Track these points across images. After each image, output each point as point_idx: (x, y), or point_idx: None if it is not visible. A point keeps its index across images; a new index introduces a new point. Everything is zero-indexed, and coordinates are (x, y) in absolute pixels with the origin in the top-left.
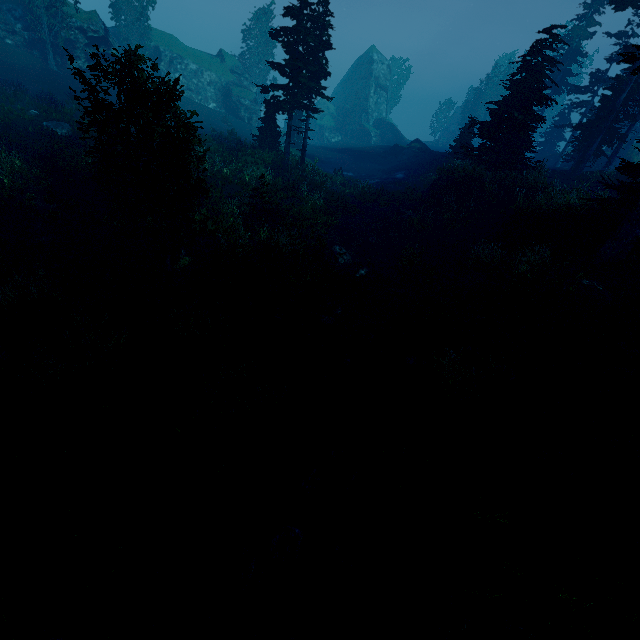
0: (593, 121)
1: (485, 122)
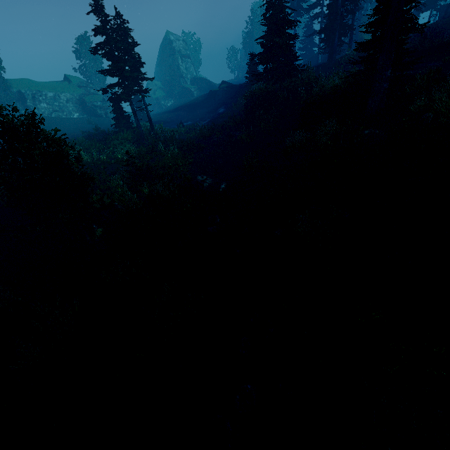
0: (328, 24)
1: (260, 53)
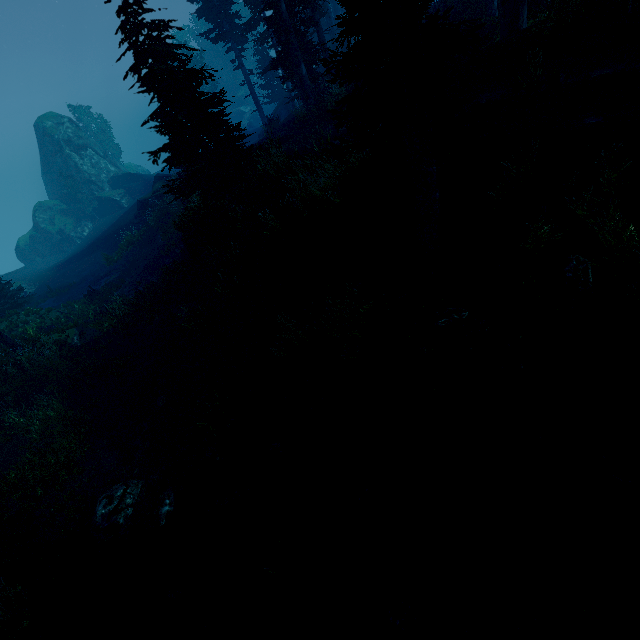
0: (281, 51)
1: (165, 144)
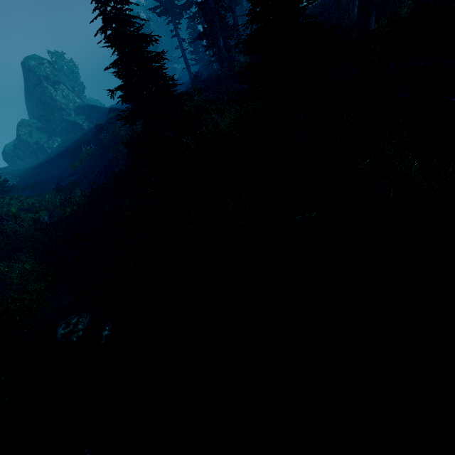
0: (207, 27)
1: (120, 85)
